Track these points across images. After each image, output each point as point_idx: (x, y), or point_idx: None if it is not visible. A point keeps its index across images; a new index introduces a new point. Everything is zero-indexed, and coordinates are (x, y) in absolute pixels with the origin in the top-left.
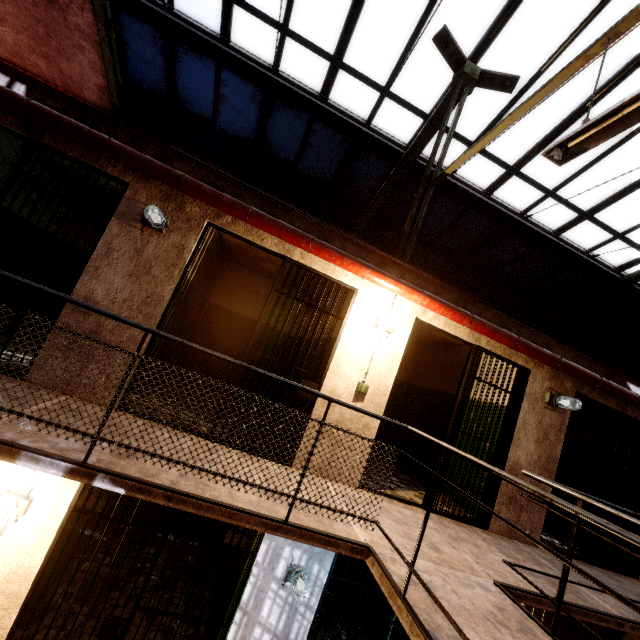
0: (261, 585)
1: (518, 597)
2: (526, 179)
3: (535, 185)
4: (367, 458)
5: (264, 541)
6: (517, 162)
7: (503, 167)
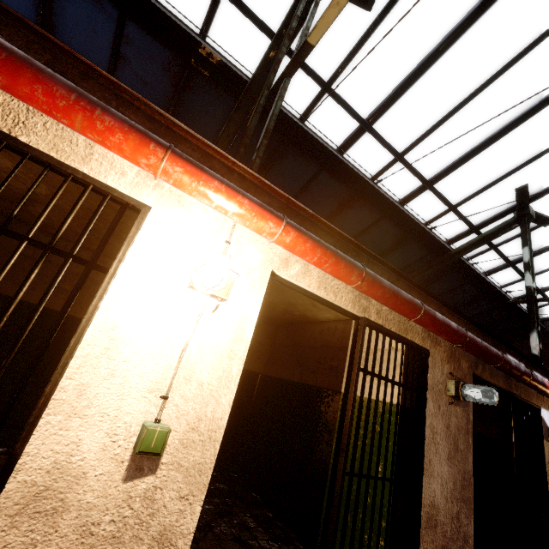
0: None
1: None
2: (377, 137)
3: (385, 146)
4: None
5: None
6: (369, 116)
7: (356, 119)
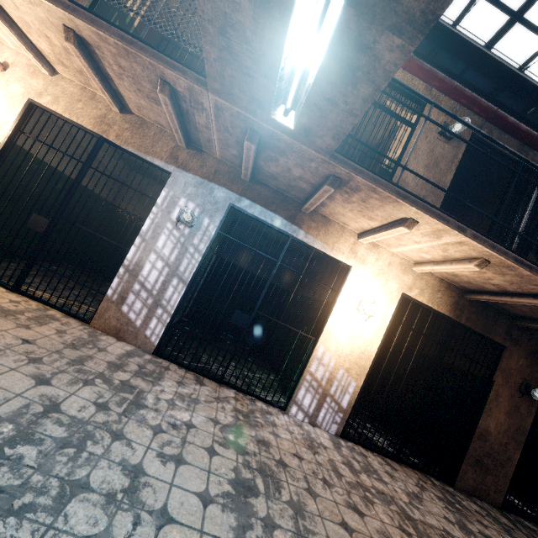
0: (159, 222)
1: (355, 170)
2: None
3: None
4: None
5: (164, 189)
6: None
7: None
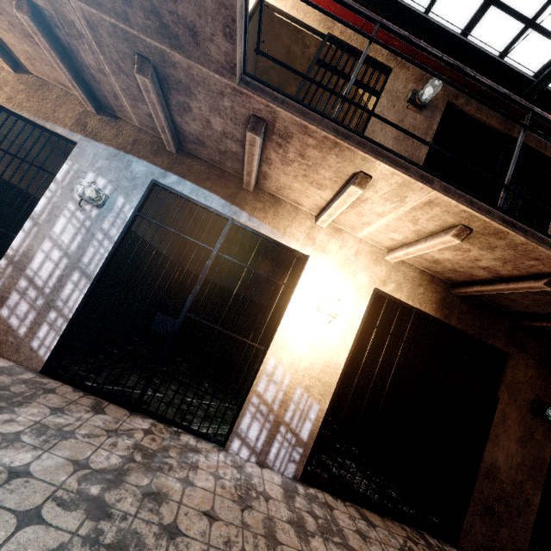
0: (57, 202)
1: (275, 100)
2: None
3: None
4: None
5: (66, 161)
6: None
7: None
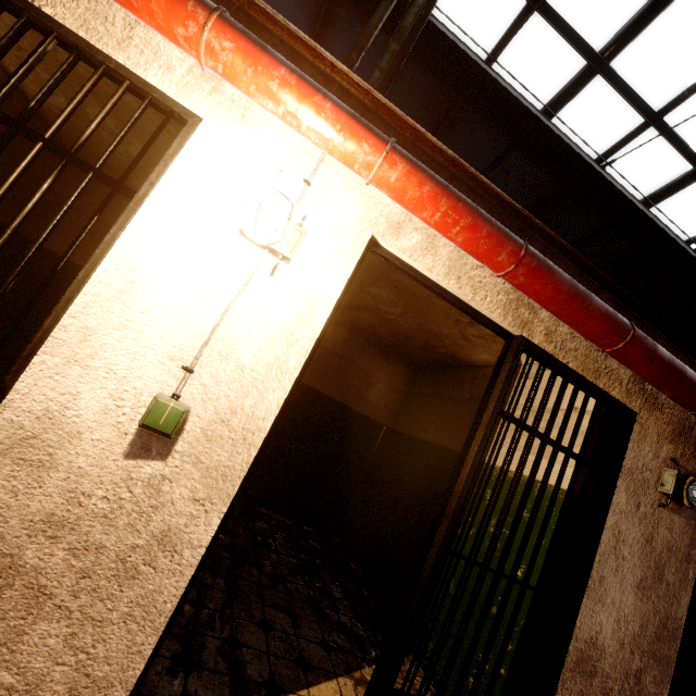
0: None
1: None
2: (616, 84)
3: (630, 99)
4: (159, 643)
5: None
6: (606, 45)
7: (581, 53)
